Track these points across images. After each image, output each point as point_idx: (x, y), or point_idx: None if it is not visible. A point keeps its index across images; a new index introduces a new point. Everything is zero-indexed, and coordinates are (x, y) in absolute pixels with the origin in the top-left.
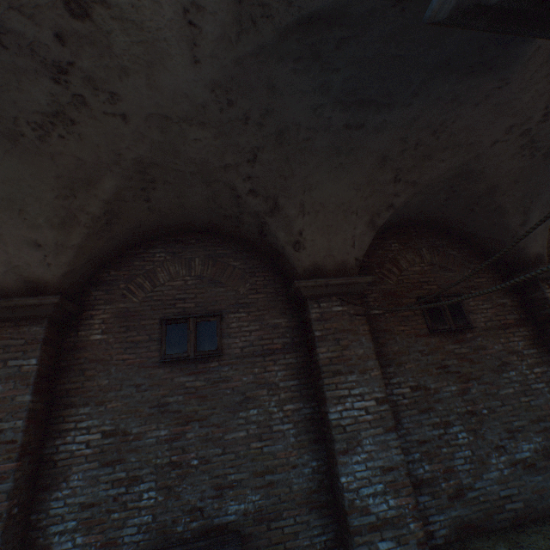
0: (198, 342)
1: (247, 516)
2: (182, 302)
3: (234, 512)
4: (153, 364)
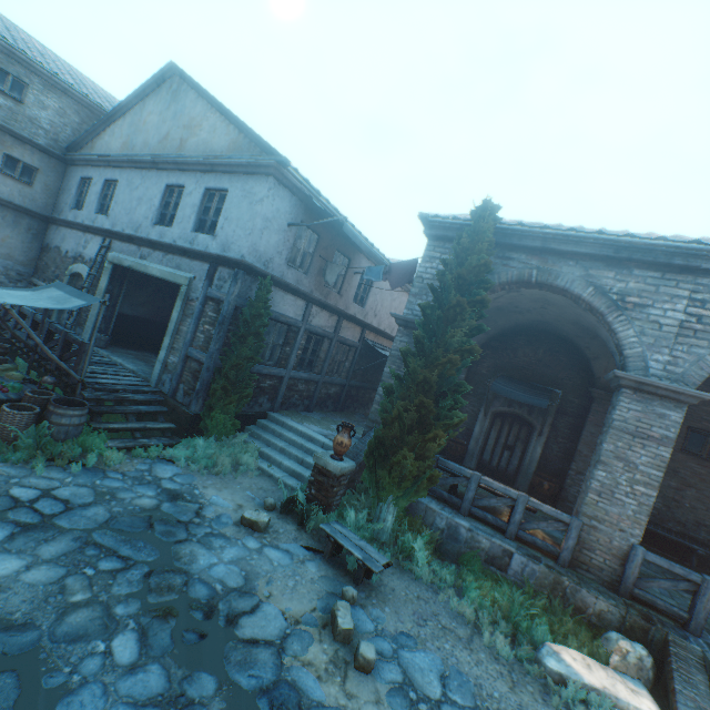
0: (709, 450)
1: (709, 542)
2: (705, 422)
3: (702, 536)
4: (674, 449)
